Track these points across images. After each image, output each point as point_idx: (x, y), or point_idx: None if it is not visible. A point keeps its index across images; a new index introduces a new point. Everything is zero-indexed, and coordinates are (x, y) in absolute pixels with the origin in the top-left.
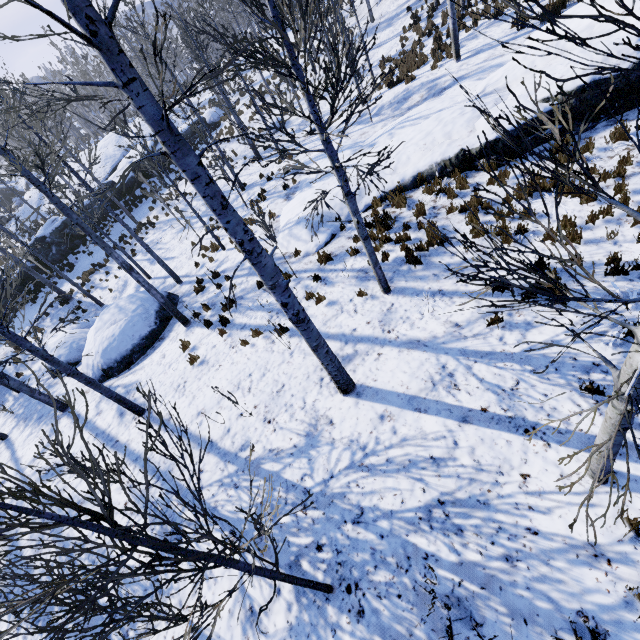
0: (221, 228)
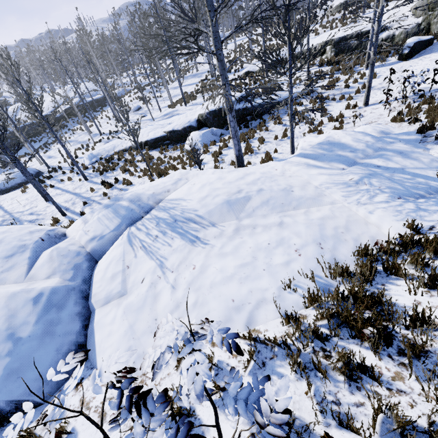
0: (81, 150)
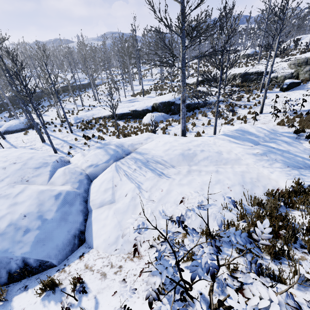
0: (68, 113)
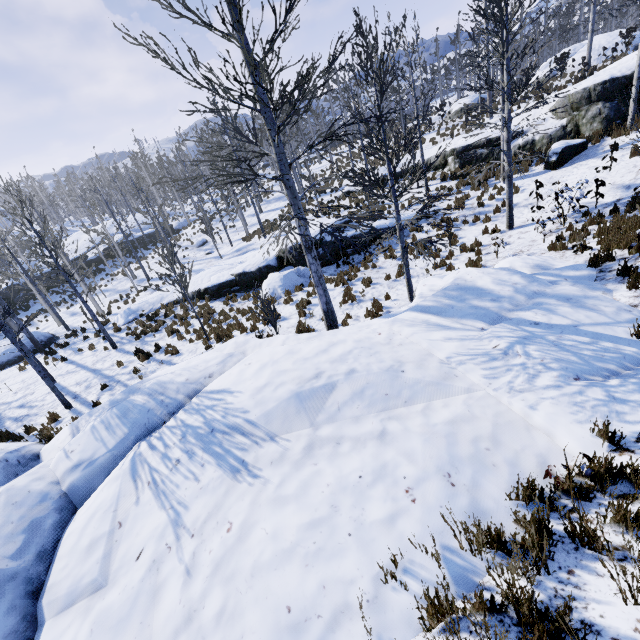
0: (119, 302)
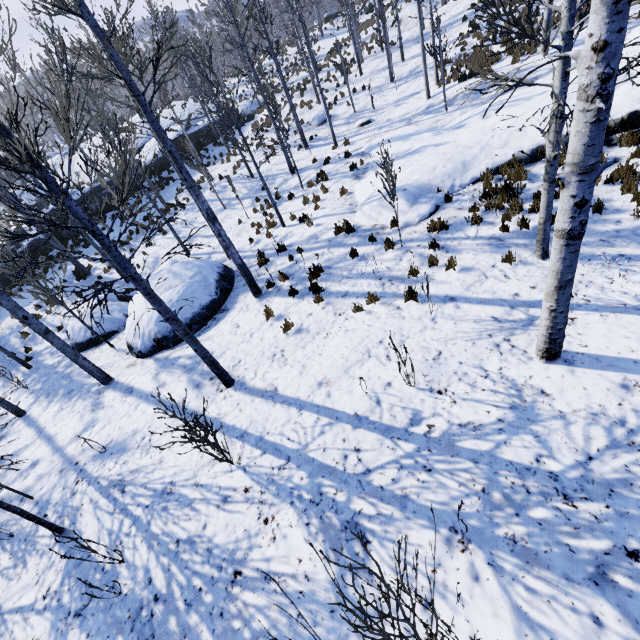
0: (272, 208)
